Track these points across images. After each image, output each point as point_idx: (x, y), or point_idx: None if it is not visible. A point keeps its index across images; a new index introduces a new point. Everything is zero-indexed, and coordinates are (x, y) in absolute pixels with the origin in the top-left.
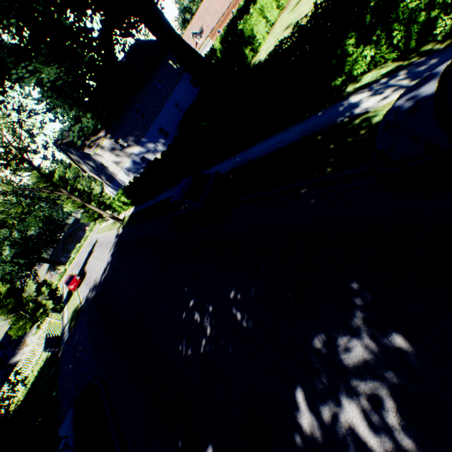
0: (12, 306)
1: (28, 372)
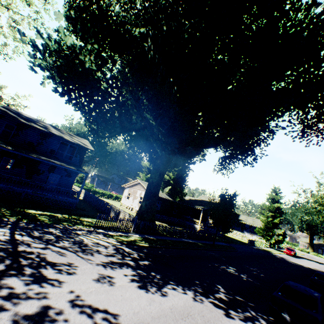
0: (268, 225)
1: (240, 237)
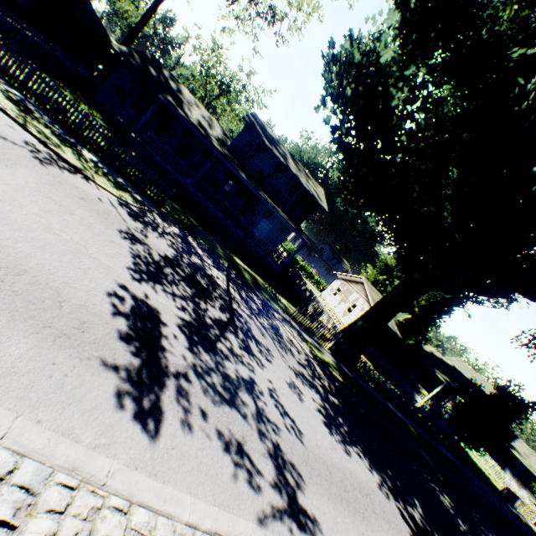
0: None
1: (489, 470)
